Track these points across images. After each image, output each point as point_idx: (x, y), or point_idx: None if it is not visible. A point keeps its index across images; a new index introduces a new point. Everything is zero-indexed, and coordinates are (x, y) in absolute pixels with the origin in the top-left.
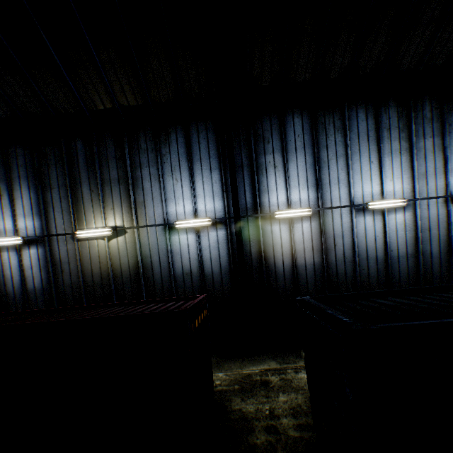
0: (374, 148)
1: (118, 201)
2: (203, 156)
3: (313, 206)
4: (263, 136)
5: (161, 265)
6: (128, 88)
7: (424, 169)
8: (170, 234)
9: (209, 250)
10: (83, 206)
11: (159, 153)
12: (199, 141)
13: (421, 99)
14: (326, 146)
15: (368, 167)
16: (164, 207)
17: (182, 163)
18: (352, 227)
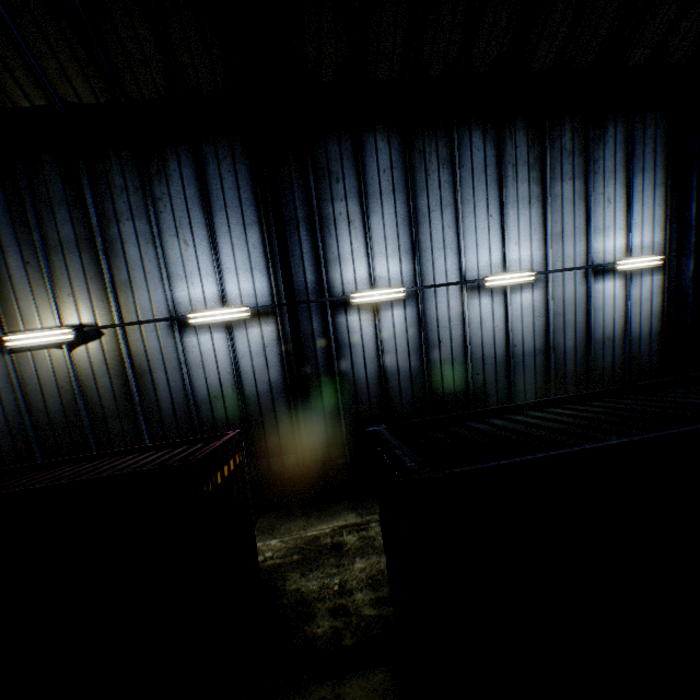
0: (495, 195)
1: (81, 280)
2: (230, 202)
3: (409, 284)
4: (329, 171)
5: (171, 386)
6: (75, 69)
7: (560, 227)
8: (183, 335)
9: (251, 358)
10: (13, 290)
11: (150, 195)
12: (221, 175)
13: (560, 120)
14: (427, 189)
15: (486, 223)
16: (168, 289)
17: (195, 214)
18: (464, 314)
